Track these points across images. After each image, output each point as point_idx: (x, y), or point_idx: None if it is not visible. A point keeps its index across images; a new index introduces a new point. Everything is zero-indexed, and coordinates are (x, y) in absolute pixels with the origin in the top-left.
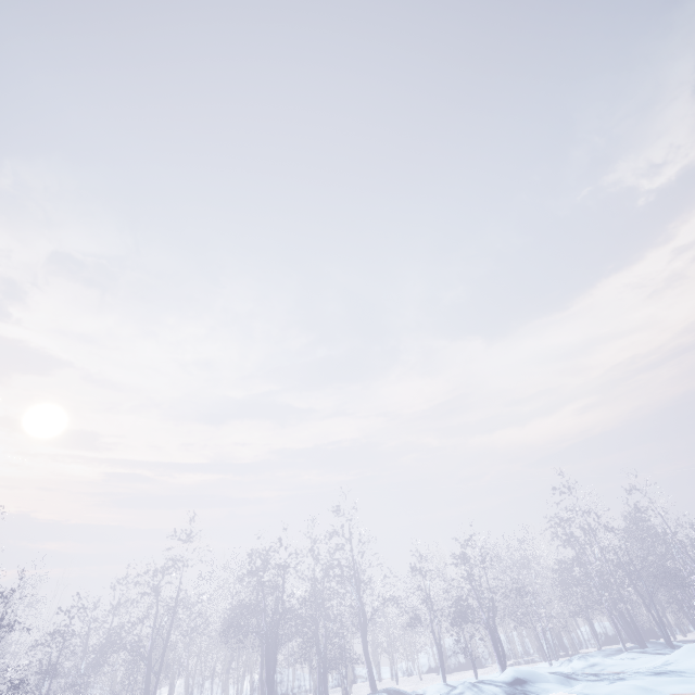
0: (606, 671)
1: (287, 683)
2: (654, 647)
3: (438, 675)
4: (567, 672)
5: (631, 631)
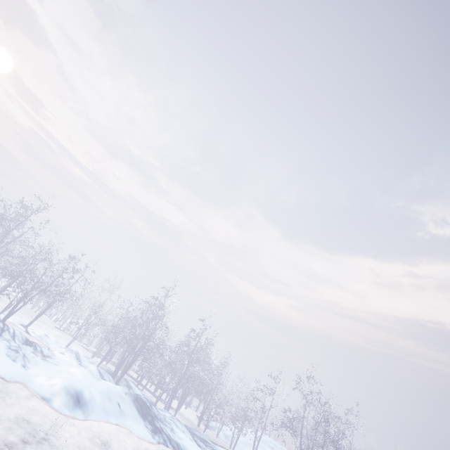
0: (54, 355)
1: (3, 280)
2: (122, 381)
3: (53, 326)
4: (13, 331)
5: (117, 366)
